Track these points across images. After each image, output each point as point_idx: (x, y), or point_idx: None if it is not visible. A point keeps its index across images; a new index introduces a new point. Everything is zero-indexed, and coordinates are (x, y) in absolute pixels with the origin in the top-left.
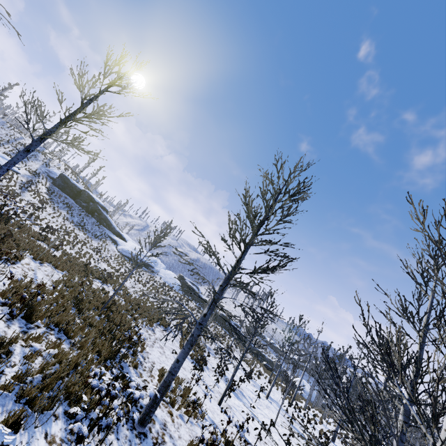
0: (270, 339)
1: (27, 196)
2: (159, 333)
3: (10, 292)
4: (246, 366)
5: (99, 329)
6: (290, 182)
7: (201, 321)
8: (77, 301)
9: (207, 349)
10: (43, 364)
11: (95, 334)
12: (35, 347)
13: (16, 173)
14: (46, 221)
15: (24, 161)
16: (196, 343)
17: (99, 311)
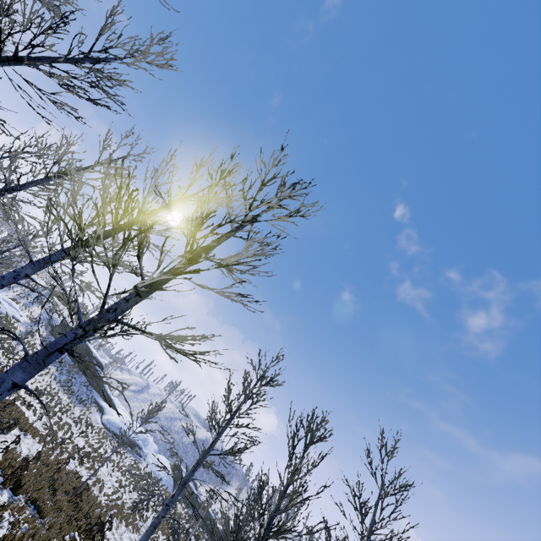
0: None
1: (21, 350)
2: (128, 540)
3: (6, 462)
4: None
5: (67, 514)
6: (266, 371)
7: (169, 502)
8: (51, 481)
9: None
10: (26, 530)
11: (64, 519)
12: (17, 518)
13: (17, 321)
14: (32, 381)
15: (28, 306)
16: None
17: (69, 497)
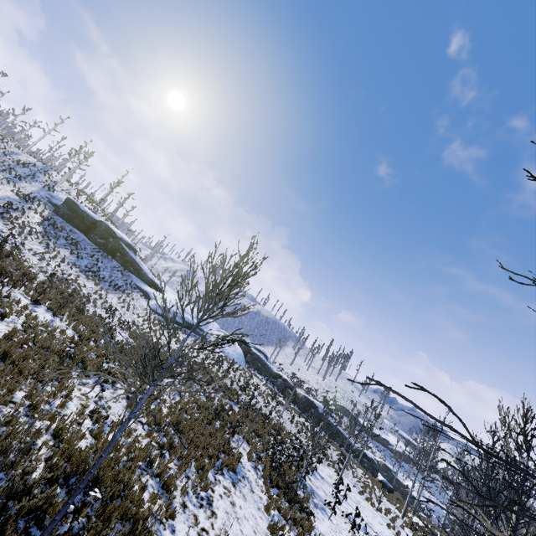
0: (367, 425)
1: None
2: (223, 504)
3: None
4: (369, 509)
5: None
6: None
7: None
8: None
9: (309, 497)
10: None
11: None
12: None
13: None
14: (24, 266)
15: (12, 181)
16: (293, 497)
17: None
